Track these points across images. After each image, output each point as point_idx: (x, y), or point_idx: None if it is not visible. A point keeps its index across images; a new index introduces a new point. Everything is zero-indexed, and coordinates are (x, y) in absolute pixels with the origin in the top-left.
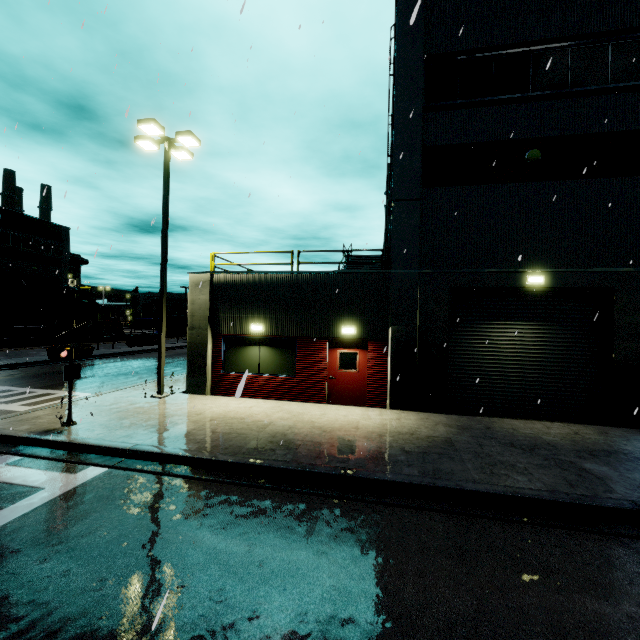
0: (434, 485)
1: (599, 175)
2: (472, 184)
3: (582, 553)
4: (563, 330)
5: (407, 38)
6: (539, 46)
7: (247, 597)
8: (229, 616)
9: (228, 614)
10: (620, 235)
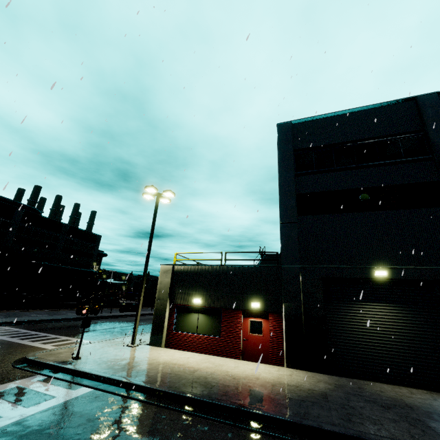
0: (301, 423)
1: (410, 207)
2: (328, 213)
3: None
4: (411, 311)
5: (283, 143)
6: (357, 142)
7: None
8: None
9: None
10: (435, 244)
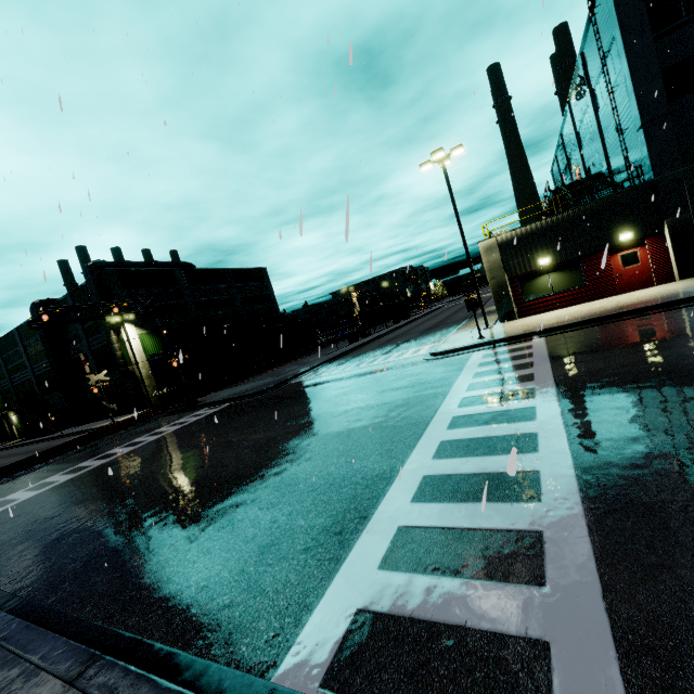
0: None
1: None
2: None
3: None
4: None
5: None
6: None
7: None
8: None
9: None
10: None
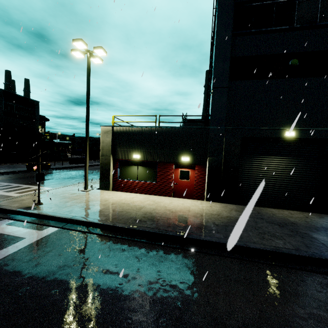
0: None
1: None
2: (257, 79)
3: (315, 285)
4: (303, 162)
5: None
6: None
7: (132, 304)
8: (123, 314)
9: (122, 313)
10: None
